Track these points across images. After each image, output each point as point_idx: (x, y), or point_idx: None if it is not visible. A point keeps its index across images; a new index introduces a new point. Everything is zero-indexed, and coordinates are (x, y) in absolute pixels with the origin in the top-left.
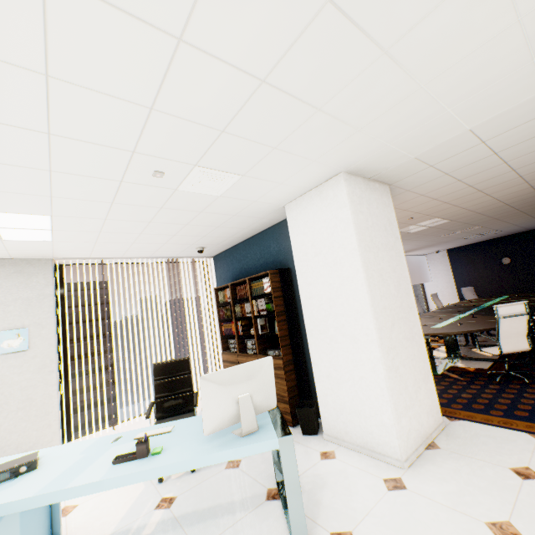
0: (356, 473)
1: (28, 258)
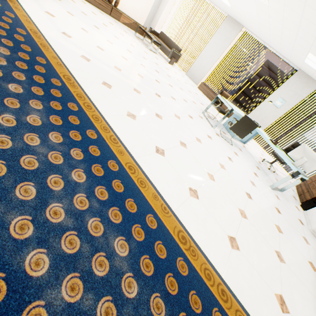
0: (297, 213)
1: (314, 80)
